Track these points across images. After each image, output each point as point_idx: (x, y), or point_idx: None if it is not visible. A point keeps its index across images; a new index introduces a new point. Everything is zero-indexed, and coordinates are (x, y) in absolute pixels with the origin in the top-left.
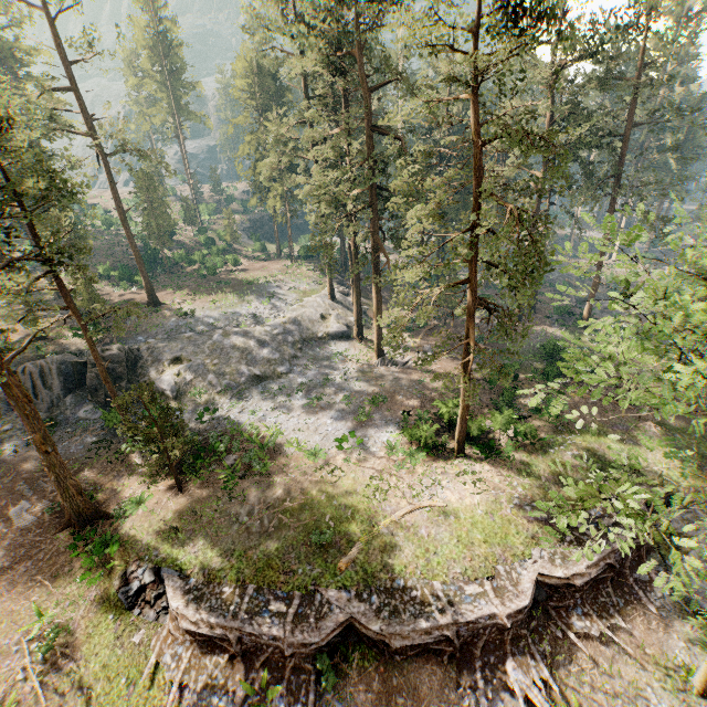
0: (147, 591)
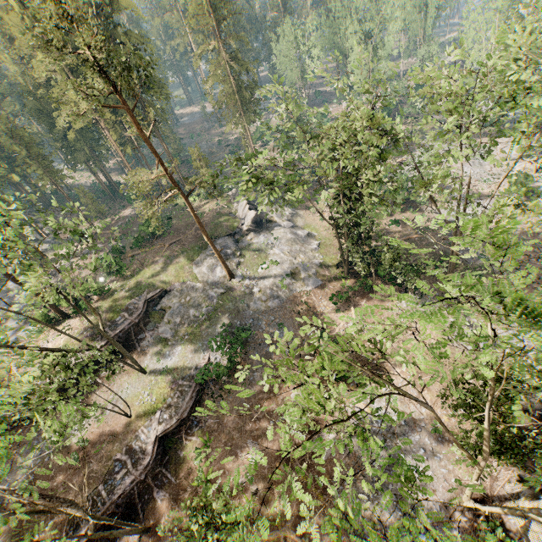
0: None
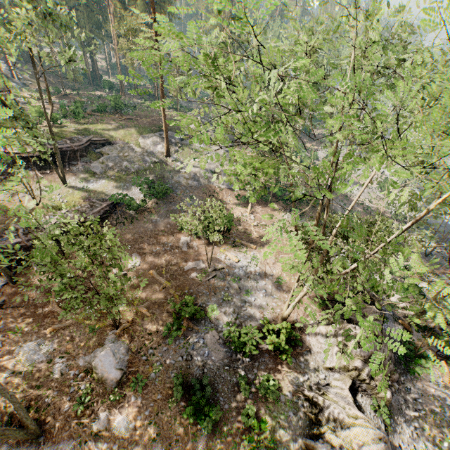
0: None
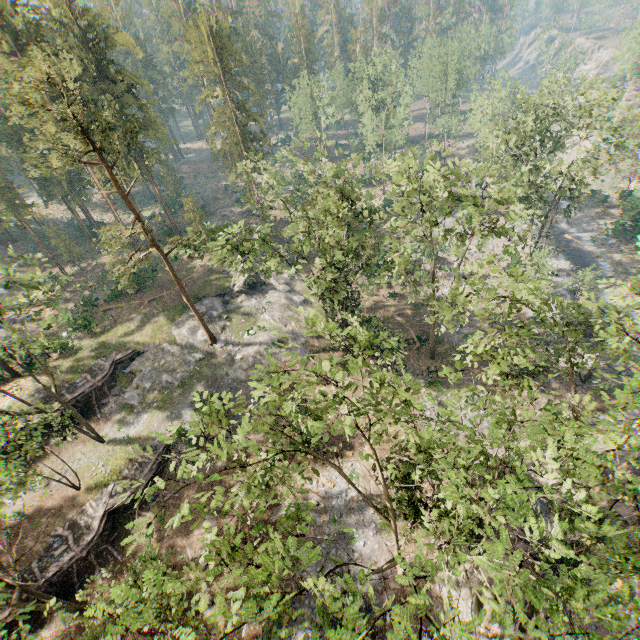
0: None
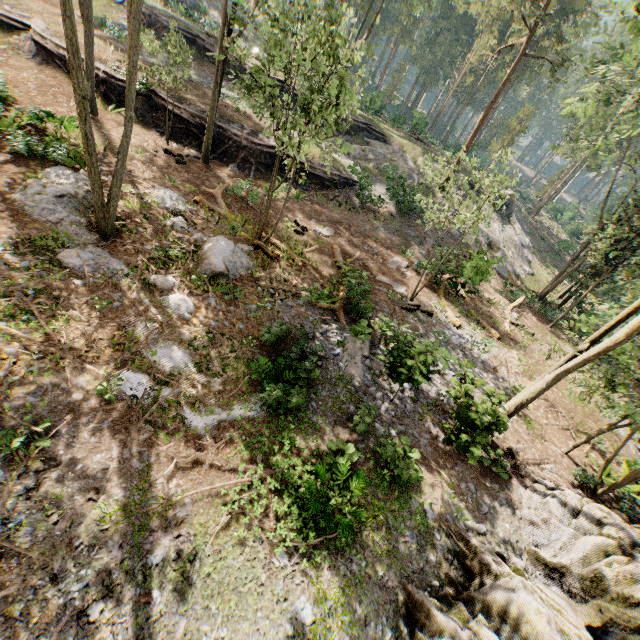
0: (125, 4)
